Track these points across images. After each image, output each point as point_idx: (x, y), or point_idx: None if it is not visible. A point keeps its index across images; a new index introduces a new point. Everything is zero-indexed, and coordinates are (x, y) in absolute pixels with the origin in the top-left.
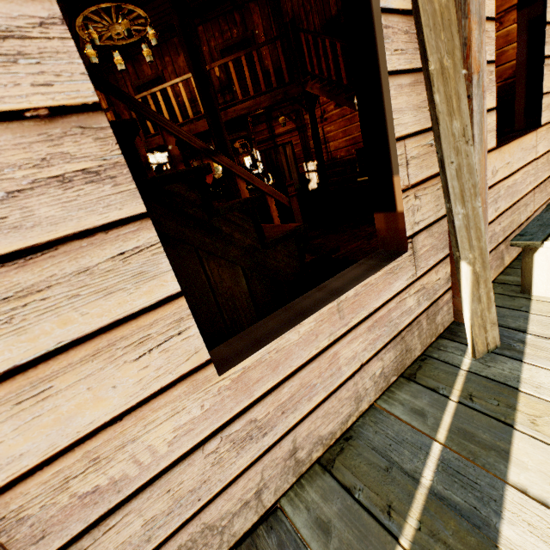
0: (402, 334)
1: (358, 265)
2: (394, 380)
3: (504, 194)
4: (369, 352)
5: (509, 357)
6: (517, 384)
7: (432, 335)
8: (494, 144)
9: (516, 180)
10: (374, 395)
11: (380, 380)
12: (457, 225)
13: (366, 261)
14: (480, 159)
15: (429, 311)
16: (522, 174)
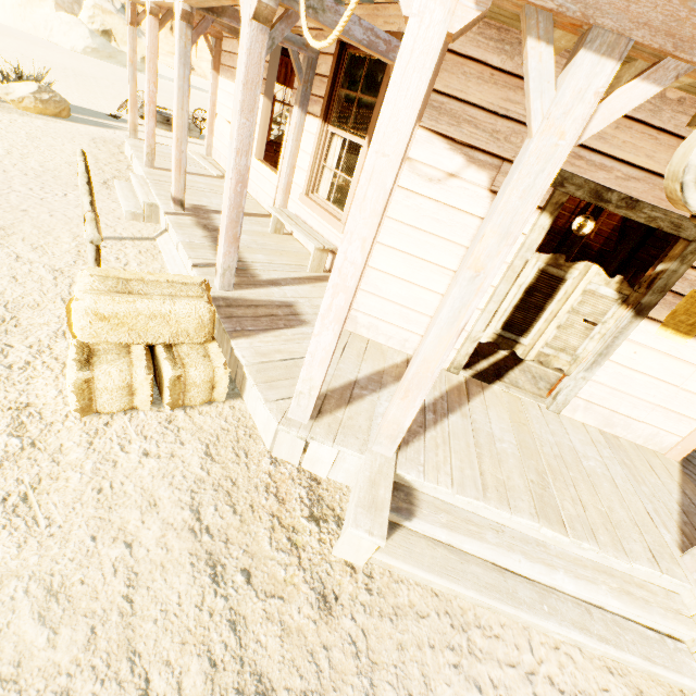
0: None
1: None
2: None
3: None
4: None
5: None
6: None
7: None
8: None
9: None
10: None
11: None
12: None
13: None
14: None
15: None
16: None
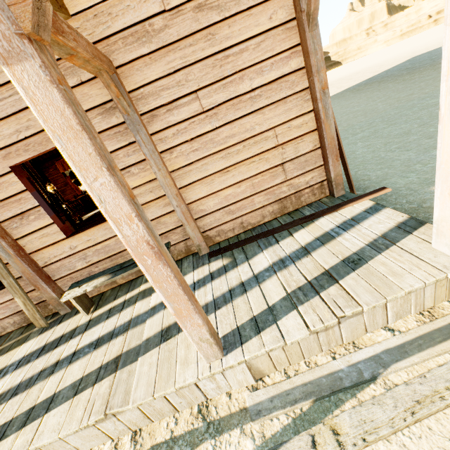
0: (22, 312)
1: (1, 287)
2: (26, 325)
3: (95, 253)
4: (2, 316)
5: (41, 332)
6: (25, 342)
7: (49, 312)
8: (64, 237)
9: (109, 244)
10: (14, 328)
11: (15, 324)
12: (6, 286)
13: (4, 286)
14: (15, 261)
15: (40, 304)
16: (117, 240)
